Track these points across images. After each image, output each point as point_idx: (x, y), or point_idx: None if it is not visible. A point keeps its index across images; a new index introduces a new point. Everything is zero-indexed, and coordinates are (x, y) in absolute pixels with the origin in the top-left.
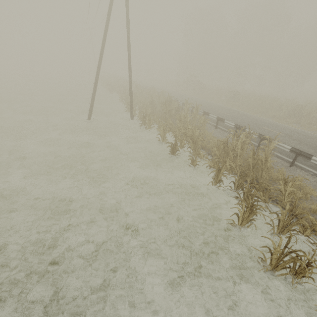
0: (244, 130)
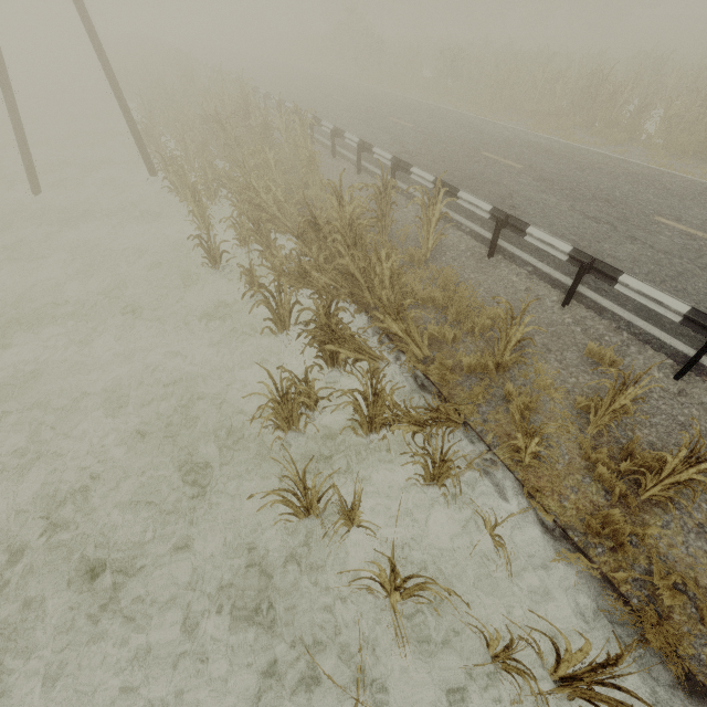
0: (408, 170)
